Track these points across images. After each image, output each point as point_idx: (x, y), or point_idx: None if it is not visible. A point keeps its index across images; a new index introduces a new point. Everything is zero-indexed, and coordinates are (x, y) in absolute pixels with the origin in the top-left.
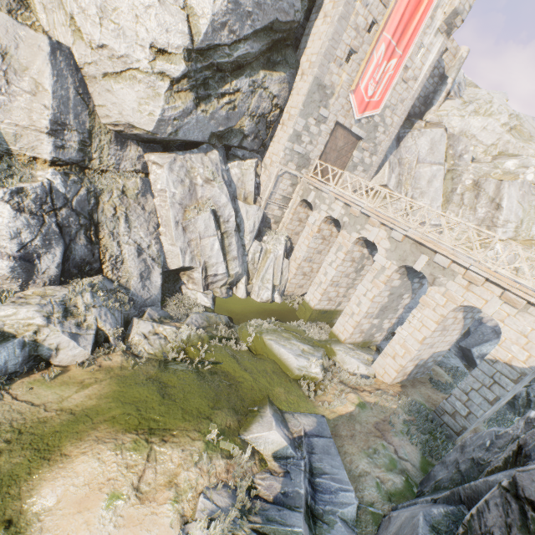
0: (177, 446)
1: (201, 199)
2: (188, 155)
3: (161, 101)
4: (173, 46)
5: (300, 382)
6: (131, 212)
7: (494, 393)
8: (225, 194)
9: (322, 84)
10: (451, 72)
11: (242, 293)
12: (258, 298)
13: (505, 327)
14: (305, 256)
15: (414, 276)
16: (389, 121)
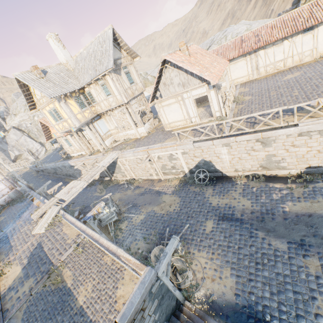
0: None
1: None
2: None
3: None
4: None
5: None
6: None
7: None
8: None
9: None
10: None
11: None
12: None
13: None
14: None
15: None
16: None
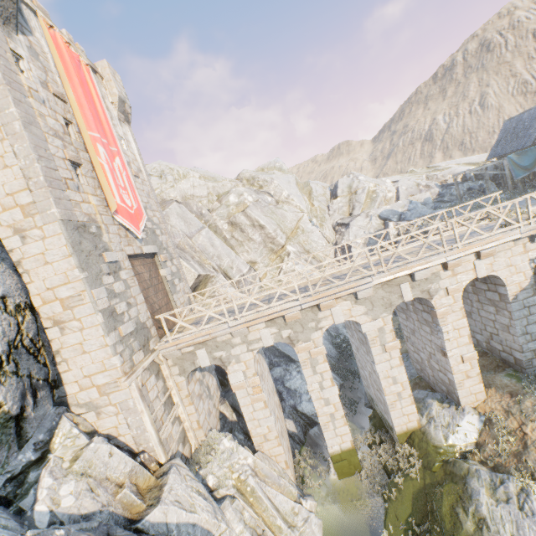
0: None
1: None
2: None
3: None
4: None
5: None
6: None
7: (535, 313)
8: None
9: (79, 225)
10: None
11: None
12: None
13: (498, 272)
14: (274, 418)
15: None
16: (156, 220)
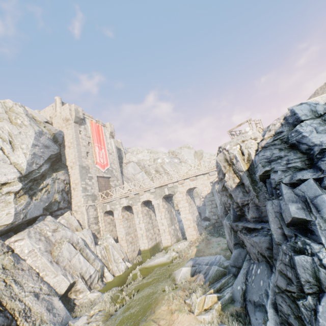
0: (160, 307)
1: (56, 242)
2: (35, 225)
3: (13, 204)
4: (11, 179)
5: (173, 263)
6: (16, 276)
7: (214, 203)
8: (68, 230)
9: (83, 166)
10: (120, 147)
11: (111, 277)
12: (120, 272)
13: (198, 186)
14: (125, 232)
15: (168, 200)
16: (115, 167)
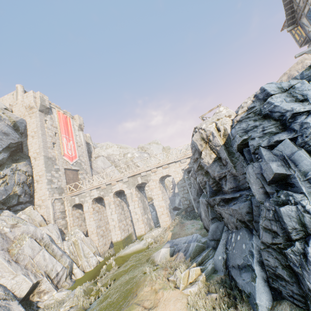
0: (142, 289)
1: (15, 239)
2: None
3: None
4: None
5: (150, 248)
6: None
7: (186, 189)
8: (30, 225)
9: (49, 157)
10: (89, 141)
11: (80, 273)
12: (91, 267)
13: (170, 173)
14: (96, 225)
15: (141, 190)
16: (84, 160)
